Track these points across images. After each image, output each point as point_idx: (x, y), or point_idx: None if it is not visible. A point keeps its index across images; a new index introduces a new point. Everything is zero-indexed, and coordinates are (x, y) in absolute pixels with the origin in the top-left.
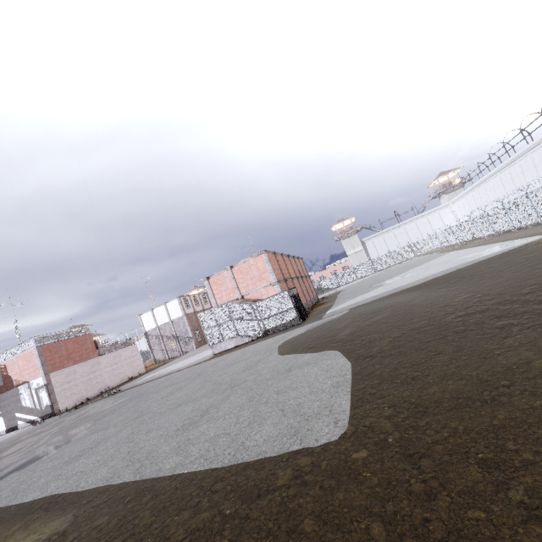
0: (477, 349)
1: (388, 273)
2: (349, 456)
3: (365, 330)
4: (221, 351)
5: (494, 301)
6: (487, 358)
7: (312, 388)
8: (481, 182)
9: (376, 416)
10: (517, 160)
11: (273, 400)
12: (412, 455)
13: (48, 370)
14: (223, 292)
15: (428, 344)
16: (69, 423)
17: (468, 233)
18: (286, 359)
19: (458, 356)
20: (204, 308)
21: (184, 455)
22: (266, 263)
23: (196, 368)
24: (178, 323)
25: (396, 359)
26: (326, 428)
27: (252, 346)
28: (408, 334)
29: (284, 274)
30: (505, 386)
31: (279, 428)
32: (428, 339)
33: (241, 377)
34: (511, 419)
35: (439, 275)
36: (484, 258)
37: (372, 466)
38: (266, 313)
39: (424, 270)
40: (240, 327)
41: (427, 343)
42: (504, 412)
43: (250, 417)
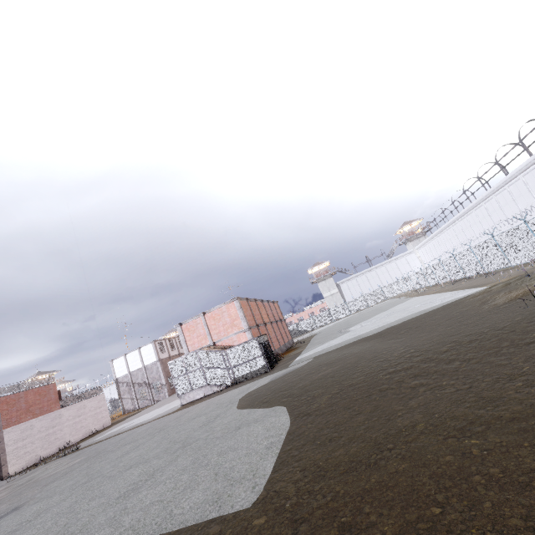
0: (387, 409)
1: (359, 316)
2: (250, 523)
3: (314, 384)
4: (189, 401)
5: (420, 358)
6: (390, 420)
7: (249, 449)
8: (438, 232)
9: (287, 480)
10: (464, 215)
11: (213, 462)
12: (297, 519)
13: (2, 426)
14: (196, 339)
15: (356, 402)
16: (14, 489)
17: (430, 279)
18: (241, 414)
19: (372, 416)
20: (180, 352)
21: (116, 526)
22: (238, 310)
23: (160, 422)
24: (151, 369)
25: (326, 418)
26: (243, 494)
27: (219, 397)
28: (345, 391)
29: (257, 320)
30: (389, 449)
31: (206, 493)
32: (357, 397)
33: (196, 434)
34: (379, 483)
35: (394, 324)
36: (432, 309)
37: (264, 532)
38: (235, 361)
39: (386, 317)
40: (210, 375)
41: (355, 401)
42: (377, 475)
43: (187, 481)
